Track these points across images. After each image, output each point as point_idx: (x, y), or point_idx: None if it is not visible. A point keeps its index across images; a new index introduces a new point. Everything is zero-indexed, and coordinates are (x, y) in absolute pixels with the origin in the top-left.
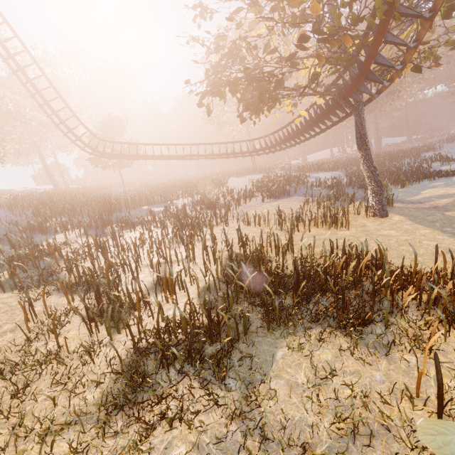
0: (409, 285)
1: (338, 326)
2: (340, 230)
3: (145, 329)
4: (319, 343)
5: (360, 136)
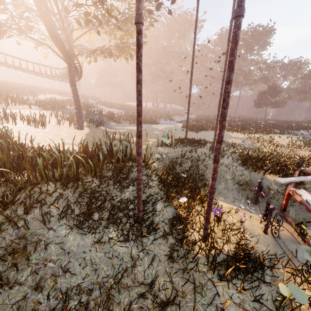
0: None
1: None
2: (38, 128)
3: None
4: None
5: (69, 78)
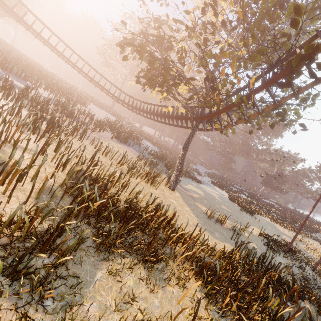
0: (179, 240)
1: (142, 259)
2: (152, 187)
3: None
4: (127, 270)
5: (187, 143)
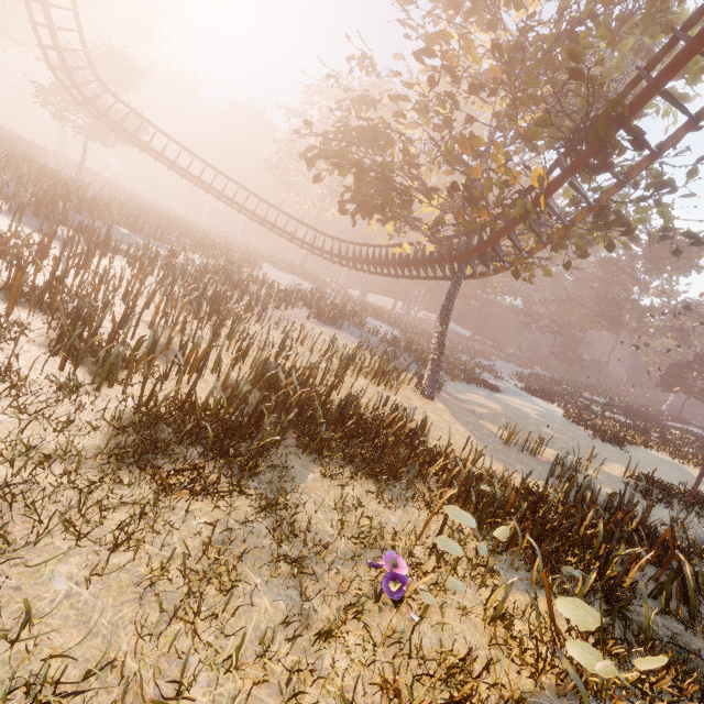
0: (436, 462)
1: (370, 473)
2: (387, 392)
3: (156, 395)
4: (349, 481)
5: (447, 305)
